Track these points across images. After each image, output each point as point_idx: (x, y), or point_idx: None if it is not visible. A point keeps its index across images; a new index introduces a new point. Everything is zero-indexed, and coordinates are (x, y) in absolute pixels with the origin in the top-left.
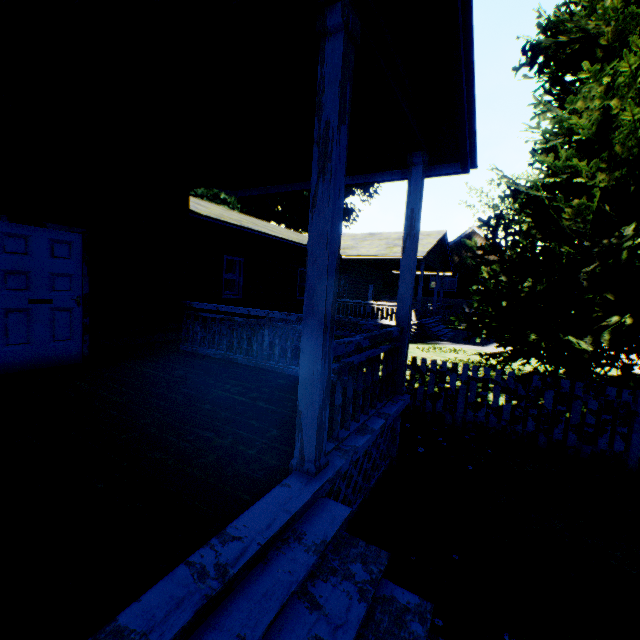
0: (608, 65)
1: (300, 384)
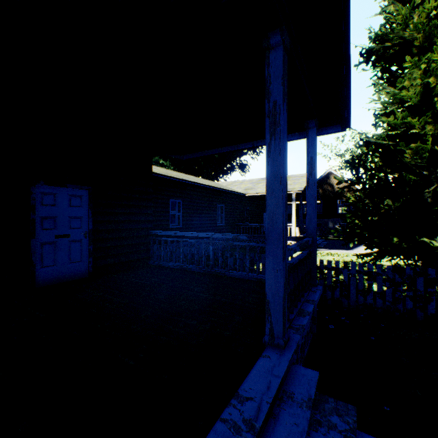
0: (423, 57)
1: (266, 280)
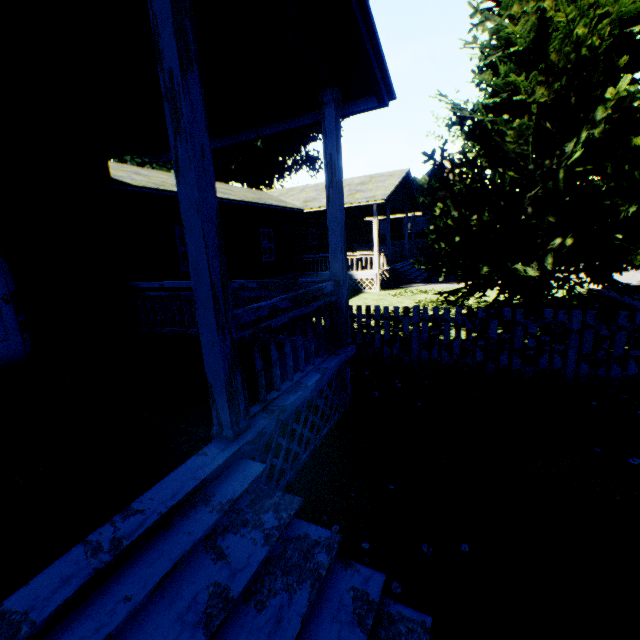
0: None
1: (204, 357)
